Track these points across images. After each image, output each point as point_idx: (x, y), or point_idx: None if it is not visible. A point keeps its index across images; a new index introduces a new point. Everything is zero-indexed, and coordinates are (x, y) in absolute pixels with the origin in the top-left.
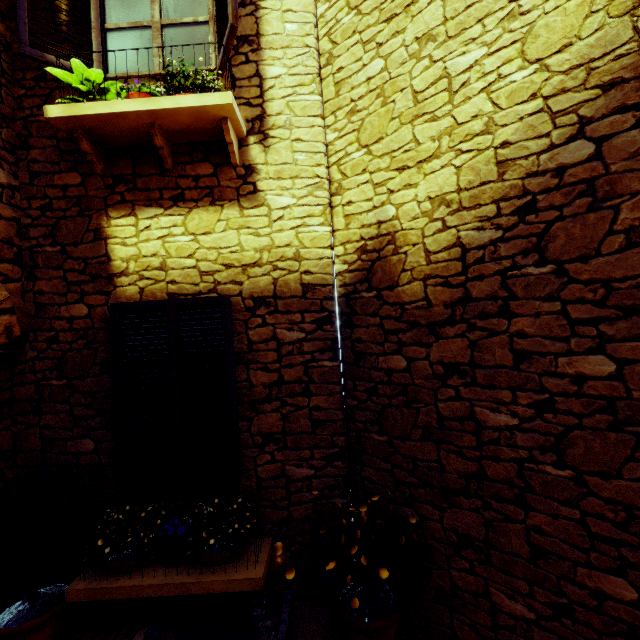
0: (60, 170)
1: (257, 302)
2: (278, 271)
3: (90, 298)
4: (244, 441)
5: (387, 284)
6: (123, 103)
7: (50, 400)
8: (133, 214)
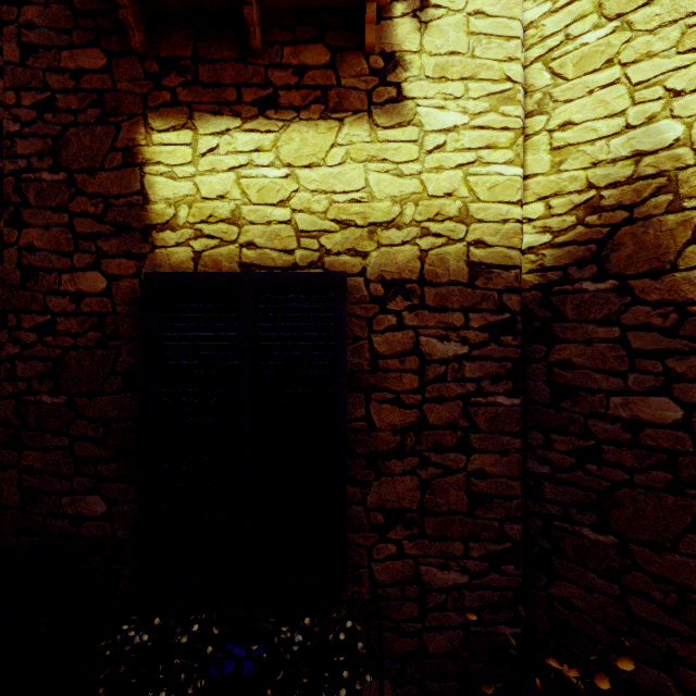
0: (71, 43)
1: (390, 288)
2: (429, 238)
3: (111, 263)
4: (353, 519)
5: (646, 267)
6: None
7: (37, 427)
8: (190, 126)
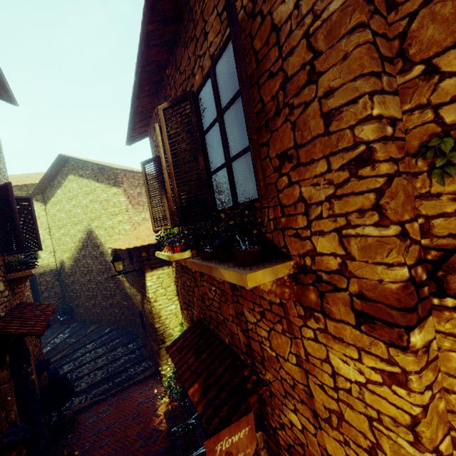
0: None
1: (41, 274)
2: (45, 268)
3: None
4: (41, 299)
5: (64, 269)
6: None
7: None
8: None
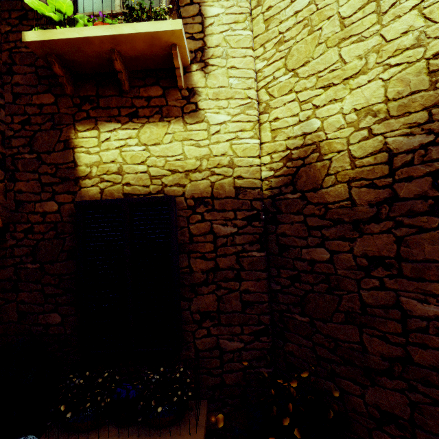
0: (37, 92)
1: (197, 202)
2: (215, 176)
3: (60, 197)
4: (185, 318)
5: (311, 187)
6: (89, 29)
7: (25, 280)
8: (96, 128)
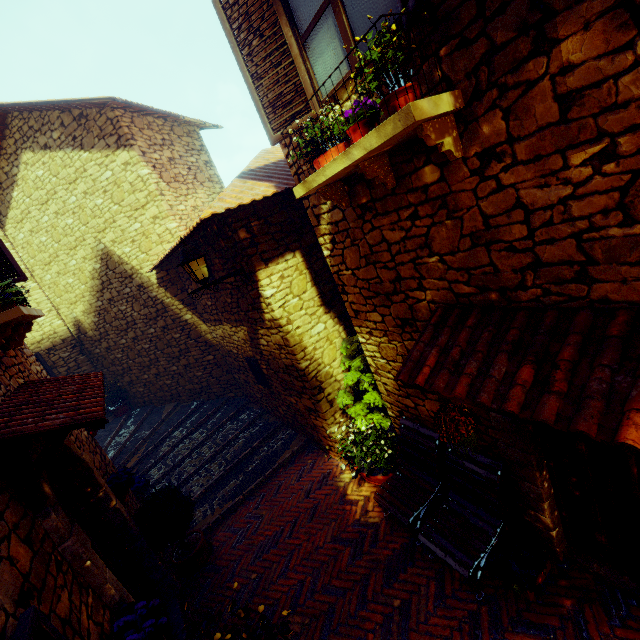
0: None
1: (49, 350)
2: (51, 339)
3: None
4: None
5: (85, 333)
6: None
7: None
8: None
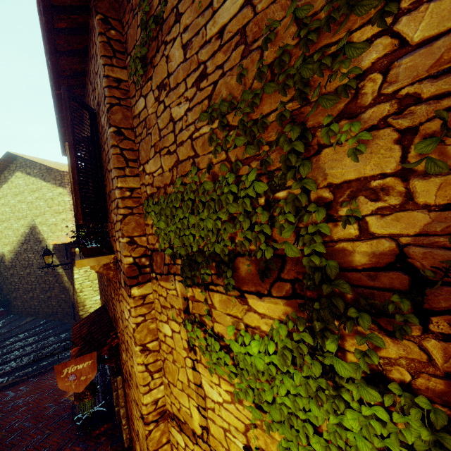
0: None
1: None
2: None
3: None
4: None
5: (4, 262)
6: None
7: None
8: None
